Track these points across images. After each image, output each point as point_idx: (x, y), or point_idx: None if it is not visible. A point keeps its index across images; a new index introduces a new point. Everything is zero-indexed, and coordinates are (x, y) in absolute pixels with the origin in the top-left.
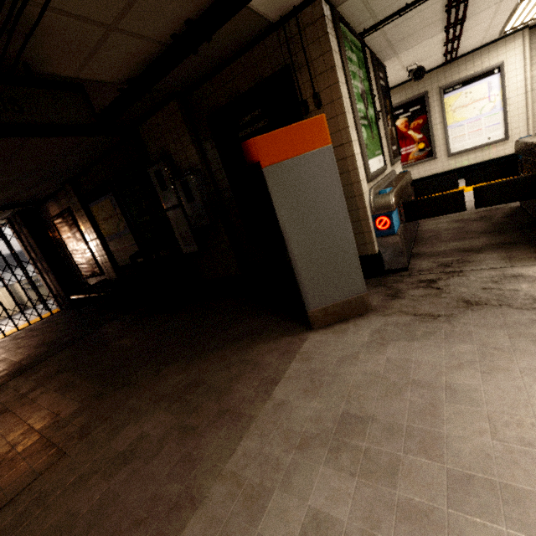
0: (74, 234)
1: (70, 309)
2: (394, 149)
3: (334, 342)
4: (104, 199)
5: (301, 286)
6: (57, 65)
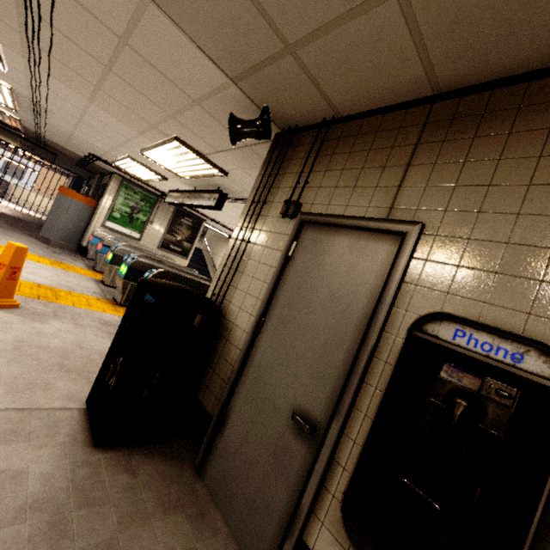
0: None
1: None
2: (175, 248)
3: (29, 239)
4: None
5: (43, 226)
6: (55, 149)
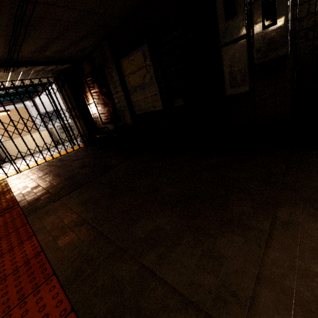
0: (102, 88)
1: (91, 145)
2: None
3: None
4: (136, 52)
5: None
6: None
